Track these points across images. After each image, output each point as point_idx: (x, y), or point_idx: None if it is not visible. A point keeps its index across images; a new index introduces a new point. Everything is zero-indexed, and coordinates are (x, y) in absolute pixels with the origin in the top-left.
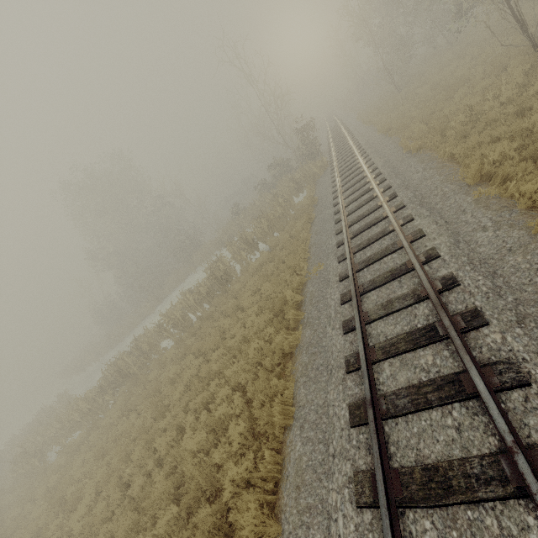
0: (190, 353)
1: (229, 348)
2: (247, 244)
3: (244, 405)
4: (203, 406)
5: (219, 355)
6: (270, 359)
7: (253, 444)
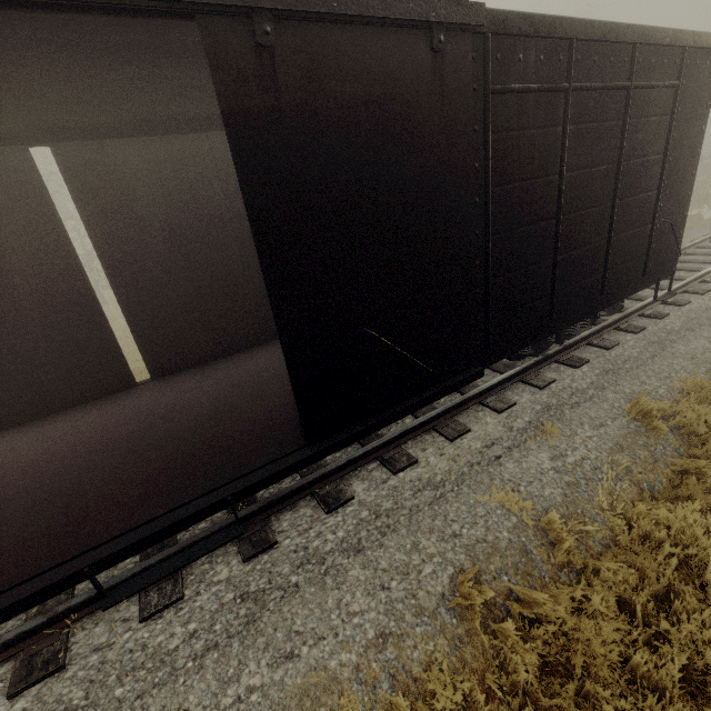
0: None
1: None
2: None
3: None
4: None
5: None
6: None
7: None
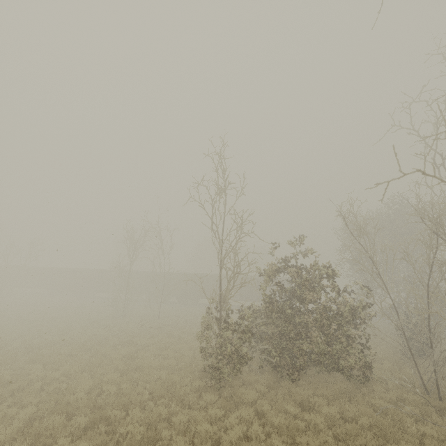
0: None
1: None
2: None
3: None
4: None
5: None
6: None
7: None
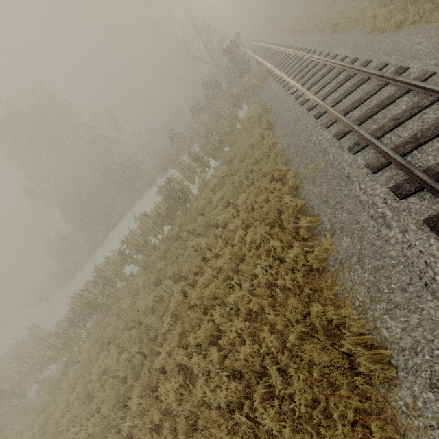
0: (164, 277)
1: (216, 269)
2: (198, 162)
3: (275, 341)
4: (206, 340)
5: (208, 278)
6: (289, 278)
7: (311, 395)
